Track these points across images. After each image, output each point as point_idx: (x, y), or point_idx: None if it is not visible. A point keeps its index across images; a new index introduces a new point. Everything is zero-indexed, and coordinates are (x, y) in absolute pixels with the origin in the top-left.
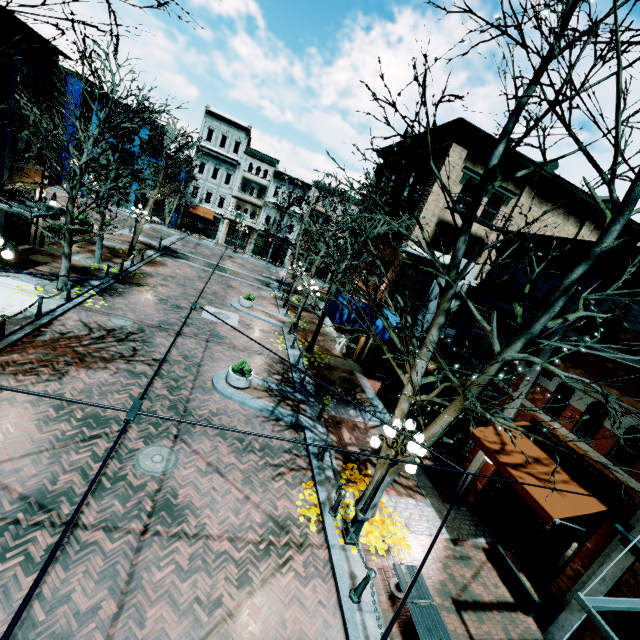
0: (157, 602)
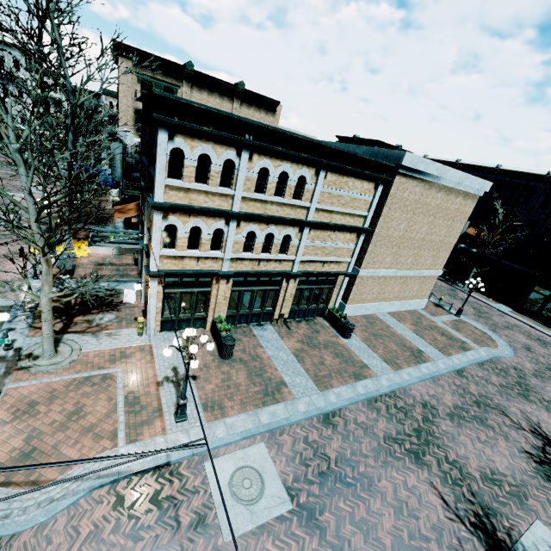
0: None
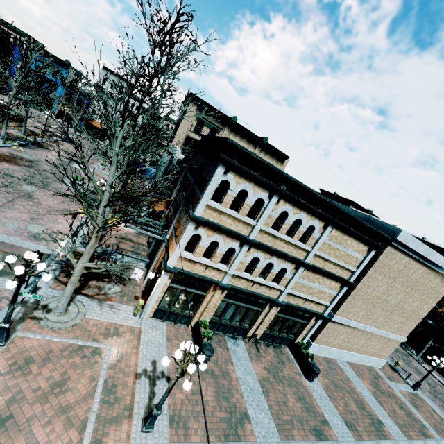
0: (19, 205)
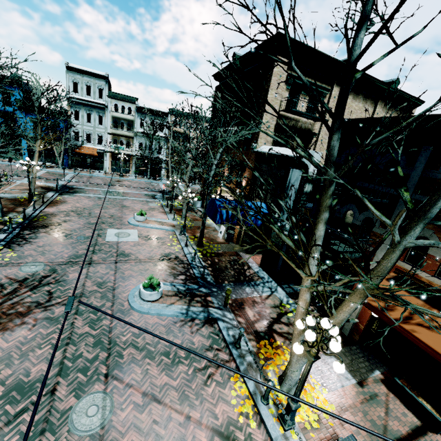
0: None
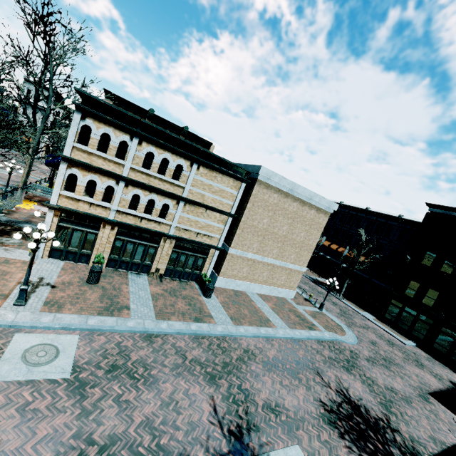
0: None
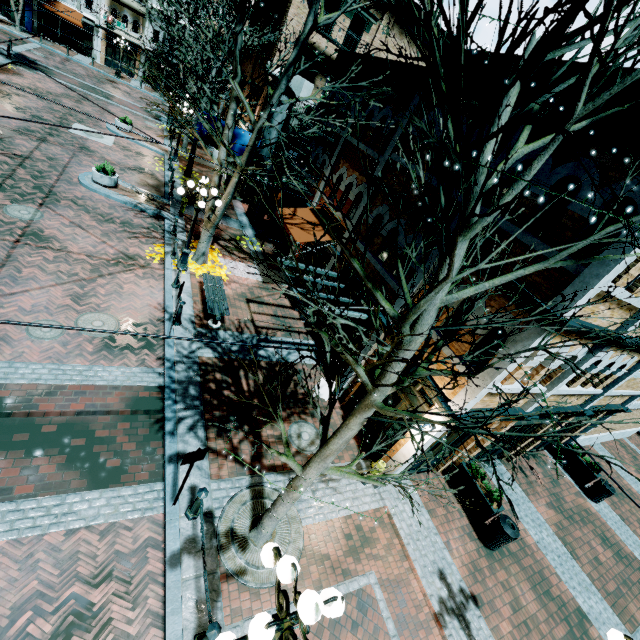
0: (30, 268)
